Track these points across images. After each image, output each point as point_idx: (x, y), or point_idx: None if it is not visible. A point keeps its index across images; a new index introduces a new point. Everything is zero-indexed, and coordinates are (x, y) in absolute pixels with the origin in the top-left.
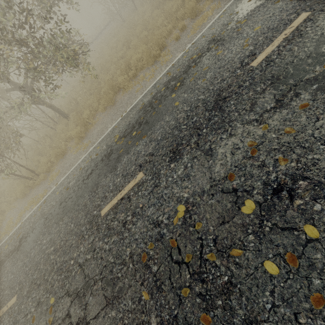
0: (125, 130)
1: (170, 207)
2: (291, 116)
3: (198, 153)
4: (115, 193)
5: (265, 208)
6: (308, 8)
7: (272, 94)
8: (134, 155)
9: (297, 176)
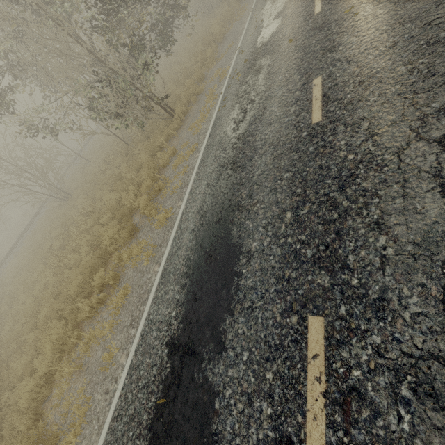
0: None
1: None
2: None
3: None
4: None
5: None
6: None
7: None
8: None
9: None
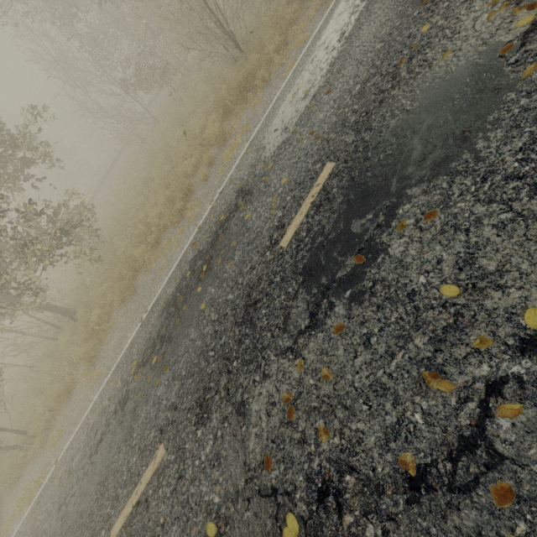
0: (145, 351)
1: (198, 525)
2: (328, 346)
3: (229, 410)
4: (130, 489)
5: (312, 532)
6: (332, 156)
7: (306, 301)
8: (154, 406)
9: (342, 465)
